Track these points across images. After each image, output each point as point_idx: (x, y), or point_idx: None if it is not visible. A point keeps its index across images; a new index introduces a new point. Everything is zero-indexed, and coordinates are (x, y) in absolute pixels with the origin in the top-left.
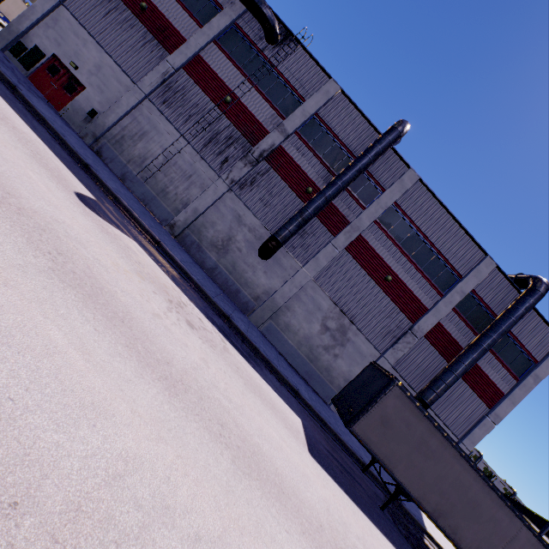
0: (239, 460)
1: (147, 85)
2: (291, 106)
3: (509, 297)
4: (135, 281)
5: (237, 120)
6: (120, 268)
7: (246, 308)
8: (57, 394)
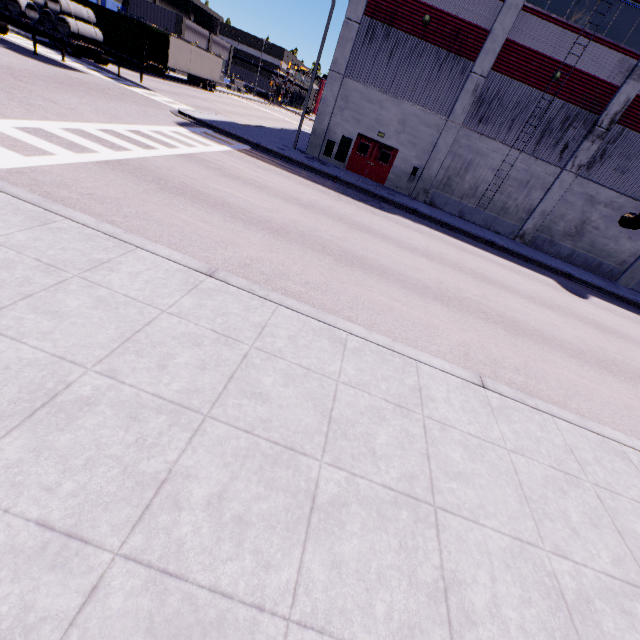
0: None
1: (460, 114)
2: None
3: None
4: None
5: (571, 94)
6: None
7: (611, 275)
8: None
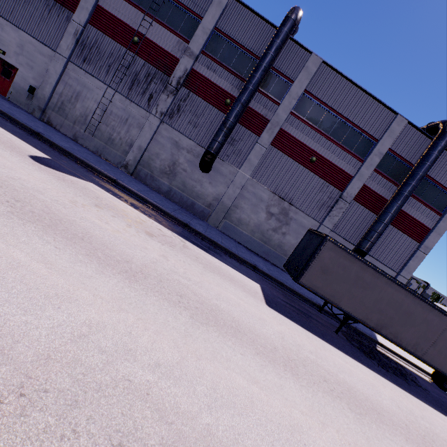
0: (197, 316)
1: (65, 49)
2: (191, 28)
3: (423, 146)
4: (93, 211)
5: (149, 57)
6: (78, 204)
7: (203, 215)
8: (23, 292)
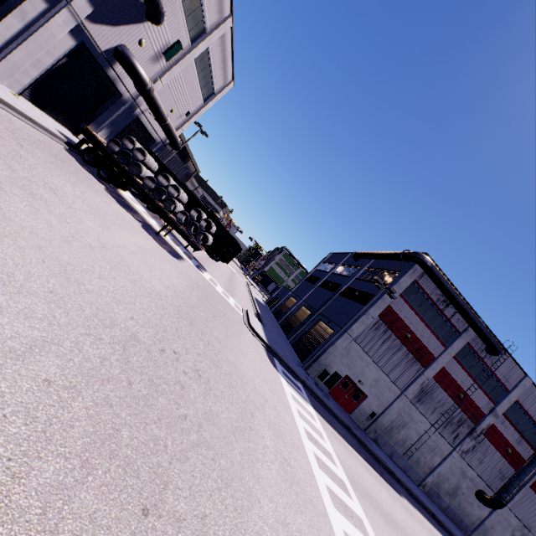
0: None
1: (410, 392)
2: (498, 393)
3: None
4: None
5: (465, 408)
6: None
7: (466, 530)
8: None
